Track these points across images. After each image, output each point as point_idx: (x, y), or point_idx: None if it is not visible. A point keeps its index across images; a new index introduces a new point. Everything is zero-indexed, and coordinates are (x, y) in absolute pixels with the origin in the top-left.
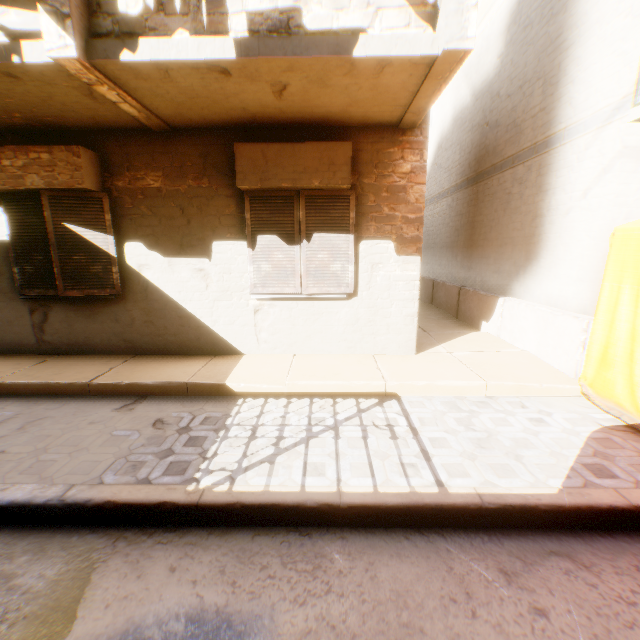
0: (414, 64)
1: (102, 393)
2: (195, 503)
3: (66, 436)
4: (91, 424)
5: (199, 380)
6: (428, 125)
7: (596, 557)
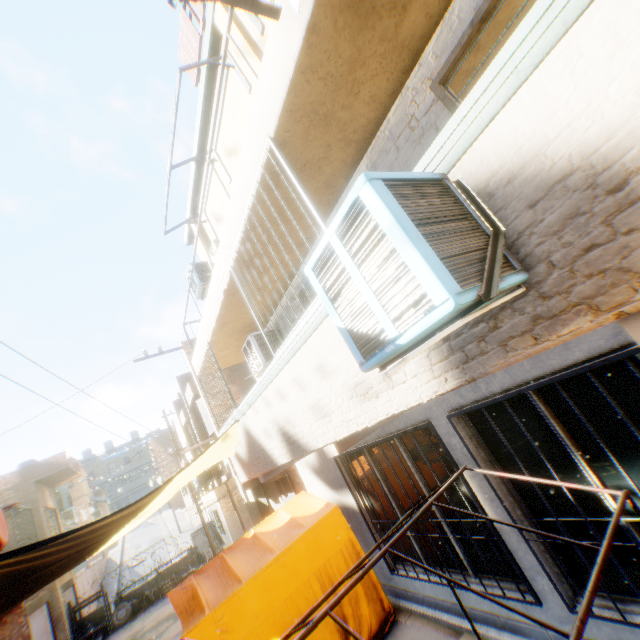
0: None
1: None
2: None
3: None
4: None
5: None
6: None
7: None
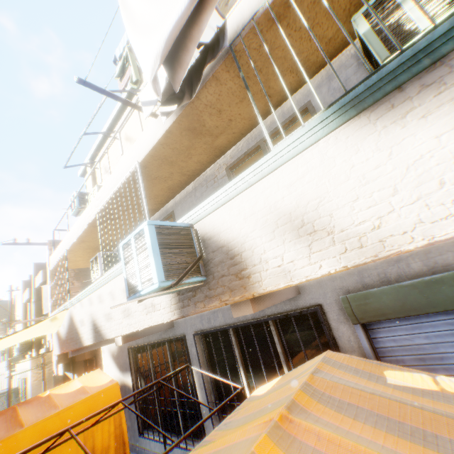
0: None
1: None
2: None
3: None
4: None
5: None
6: None
7: None
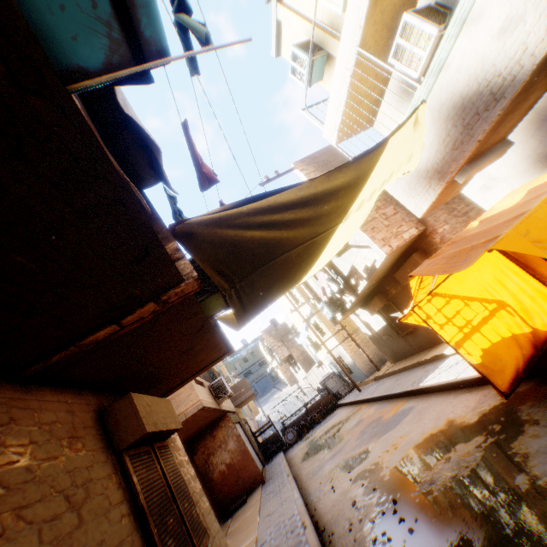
0: (387, 257)
1: (422, 364)
2: (415, 389)
3: (410, 379)
4: (415, 375)
5: (437, 353)
6: (428, 223)
7: (475, 391)
